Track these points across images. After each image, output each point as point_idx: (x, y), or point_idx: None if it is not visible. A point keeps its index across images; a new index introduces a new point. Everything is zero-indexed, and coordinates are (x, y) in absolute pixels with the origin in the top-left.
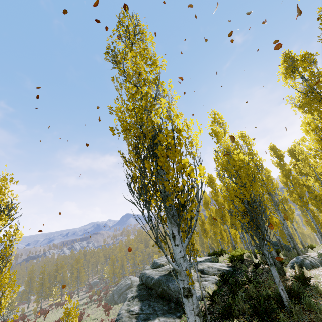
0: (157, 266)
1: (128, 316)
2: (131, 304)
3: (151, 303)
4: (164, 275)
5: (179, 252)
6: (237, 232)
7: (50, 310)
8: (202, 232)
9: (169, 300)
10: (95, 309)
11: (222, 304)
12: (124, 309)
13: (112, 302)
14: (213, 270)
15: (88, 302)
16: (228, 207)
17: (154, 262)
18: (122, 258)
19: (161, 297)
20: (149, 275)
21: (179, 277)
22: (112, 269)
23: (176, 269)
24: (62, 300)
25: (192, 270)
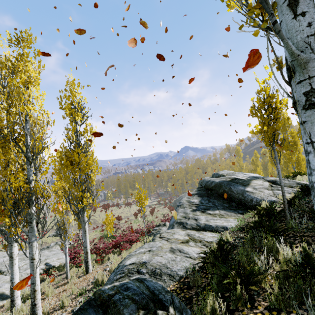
0: (217, 176)
1: (188, 204)
2: (190, 197)
3: (210, 199)
4: (226, 181)
5: (305, 27)
6: None
7: (133, 204)
8: (270, 159)
9: (230, 200)
10: (162, 208)
11: (304, 209)
12: (184, 200)
13: (175, 207)
14: (290, 183)
15: (157, 204)
16: None
17: (214, 174)
18: (181, 179)
19: (221, 197)
20: (209, 180)
21: (297, 78)
22: (174, 185)
23: (297, 56)
24: None
25: (261, 180)
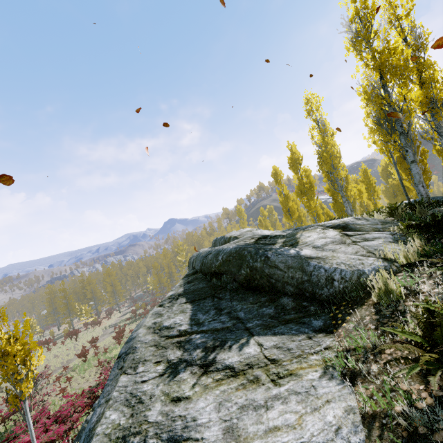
0: (224, 242)
1: (155, 342)
2: (165, 311)
3: (222, 303)
4: (248, 244)
5: None
6: (363, 189)
7: (86, 330)
8: (284, 212)
9: (273, 291)
10: None
11: None
12: (144, 326)
13: None
14: (371, 223)
15: (132, 317)
16: (375, 113)
17: (216, 241)
18: (168, 266)
19: (248, 288)
20: (209, 251)
21: None
22: (157, 279)
23: None
24: (99, 318)
25: (316, 229)
